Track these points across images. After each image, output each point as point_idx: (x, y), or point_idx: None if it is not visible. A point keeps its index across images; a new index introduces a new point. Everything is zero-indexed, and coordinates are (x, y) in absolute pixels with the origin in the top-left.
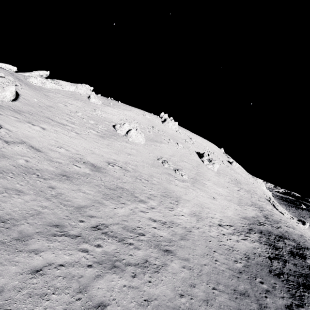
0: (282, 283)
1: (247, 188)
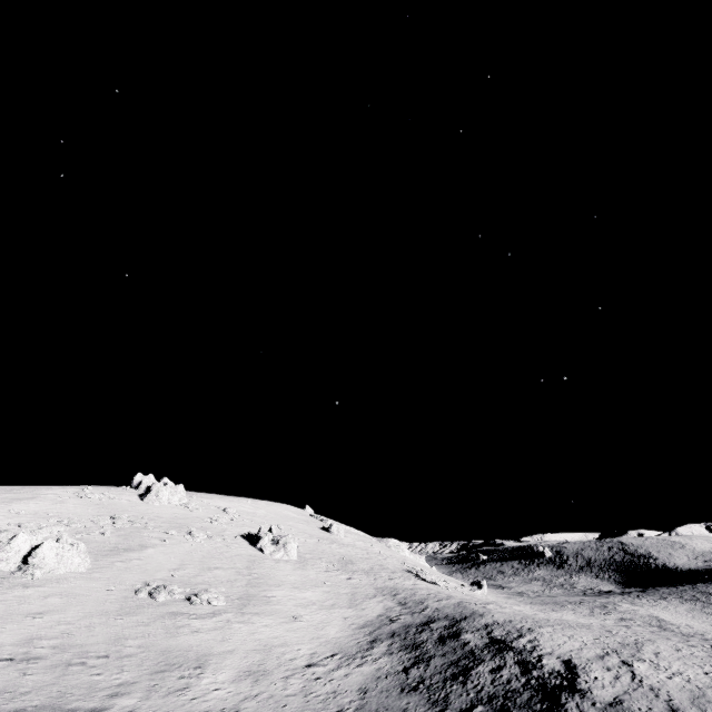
0: (420, 695)
1: (366, 565)
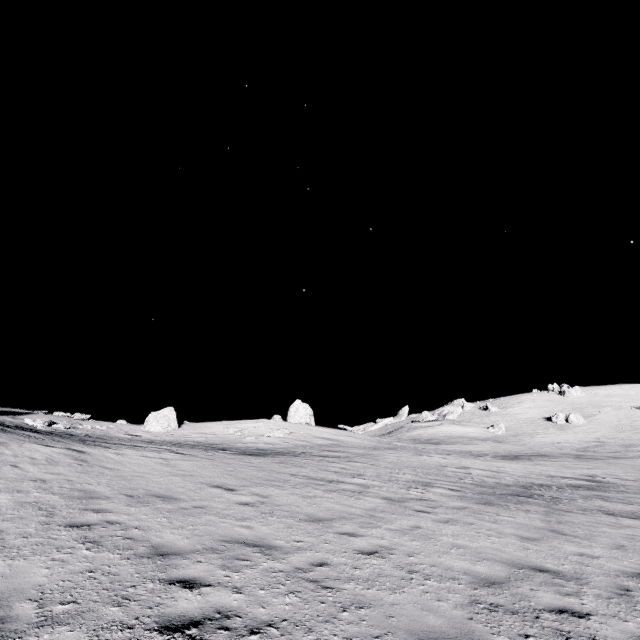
0: None
1: None
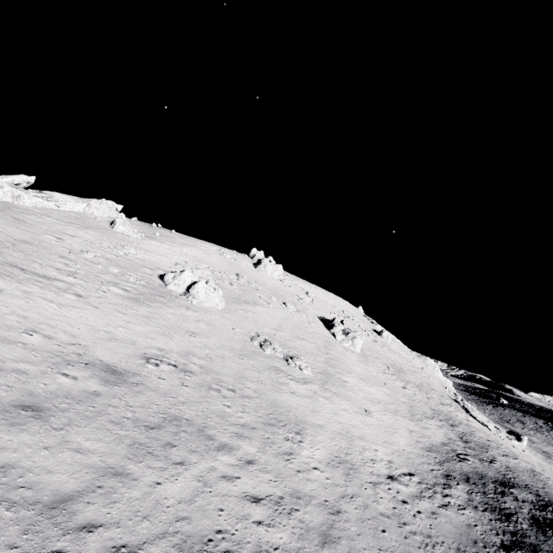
0: None
1: (416, 380)
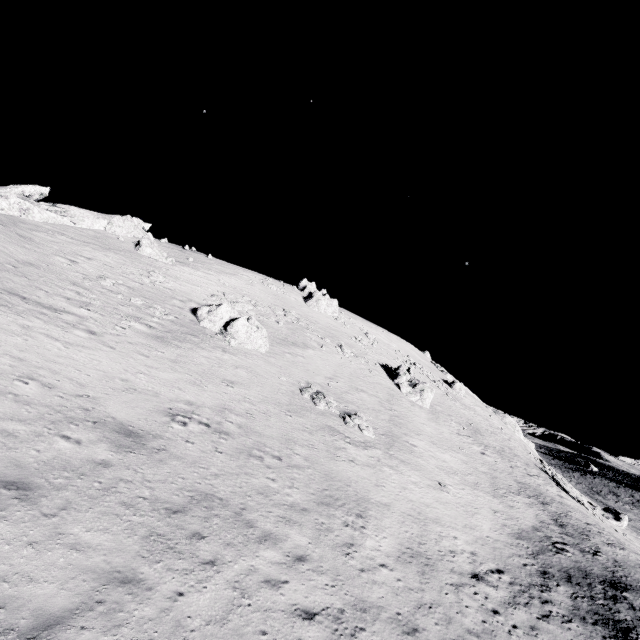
0: None
1: (496, 443)
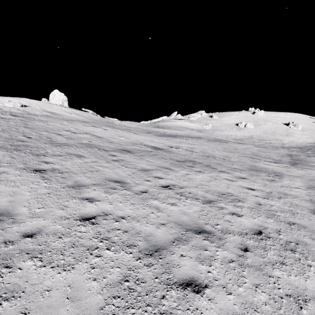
0: None
1: None
